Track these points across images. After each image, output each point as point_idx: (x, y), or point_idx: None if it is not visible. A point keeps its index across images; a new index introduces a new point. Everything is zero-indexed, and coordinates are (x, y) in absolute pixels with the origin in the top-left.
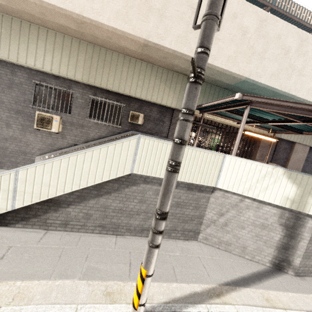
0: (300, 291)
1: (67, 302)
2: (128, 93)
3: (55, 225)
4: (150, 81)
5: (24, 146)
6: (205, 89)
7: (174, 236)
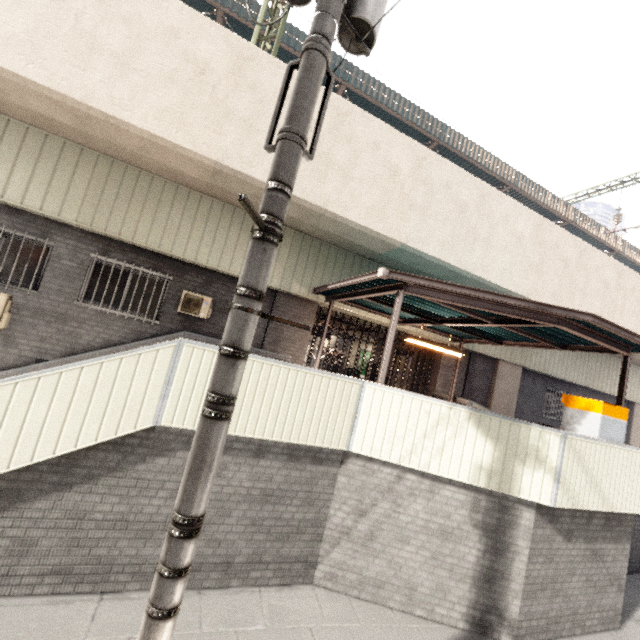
0: None
1: None
2: (181, 256)
3: None
4: (230, 236)
5: None
6: (337, 259)
7: (257, 579)
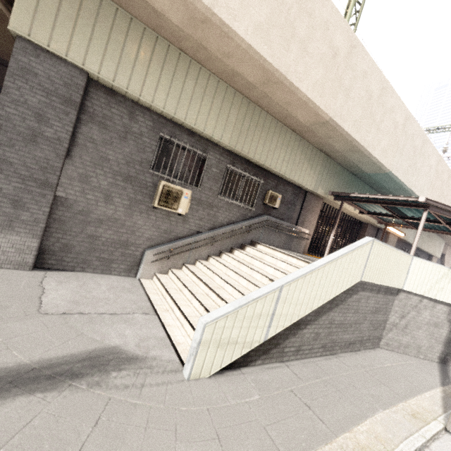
0: None
1: (407, 433)
2: (273, 169)
3: (289, 354)
4: (296, 157)
5: (126, 234)
6: (339, 173)
7: (366, 346)
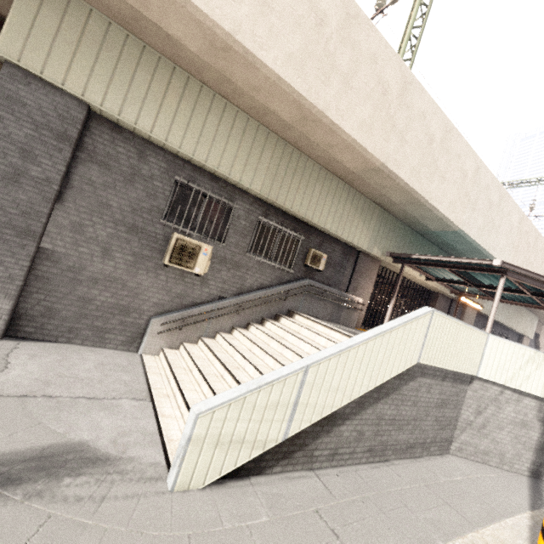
0: None
1: None
2: (316, 223)
3: (321, 460)
4: (345, 209)
5: (128, 297)
6: (399, 230)
7: (431, 452)
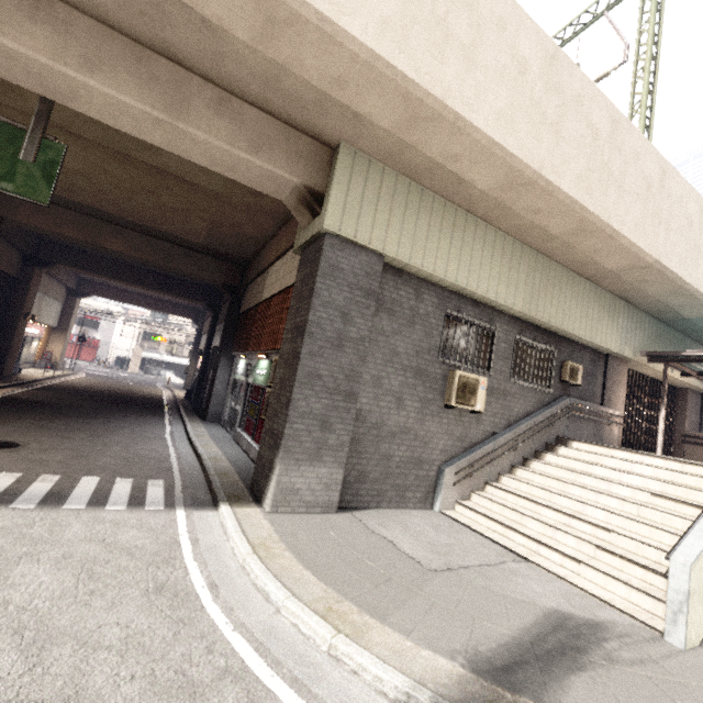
0: None
1: None
2: (571, 332)
3: None
4: (593, 311)
5: (419, 448)
6: (644, 323)
7: None
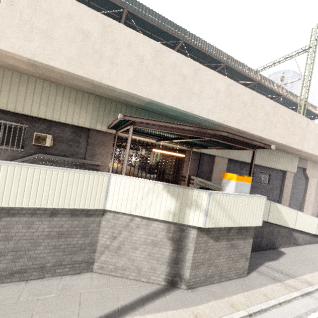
0: (183, 306)
1: None
2: (29, 113)
3: None
4: (57, 101)
5: None
6: (121, 110)
7: (60, 272)
